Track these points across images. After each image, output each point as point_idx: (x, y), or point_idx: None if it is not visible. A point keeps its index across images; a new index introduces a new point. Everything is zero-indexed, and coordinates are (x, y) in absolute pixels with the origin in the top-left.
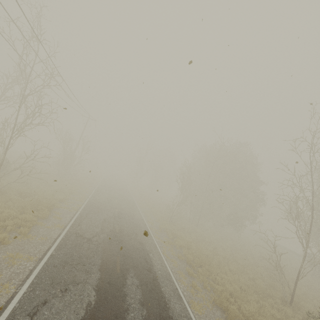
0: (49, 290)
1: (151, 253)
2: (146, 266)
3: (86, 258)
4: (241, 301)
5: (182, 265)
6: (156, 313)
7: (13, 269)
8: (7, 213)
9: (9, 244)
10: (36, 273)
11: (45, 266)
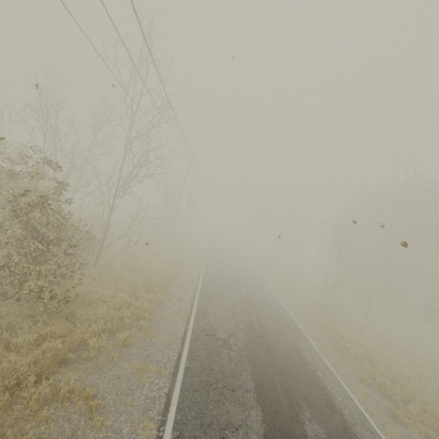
0: None
1: (318, 370)
2: (322, 397)
3: (232, 376)
4: None
5: (374, 396)
6: None
7: (146, 391)
8: (120, 297)
9: (132, 346)
10: (176, 402)
11: (184, 389)
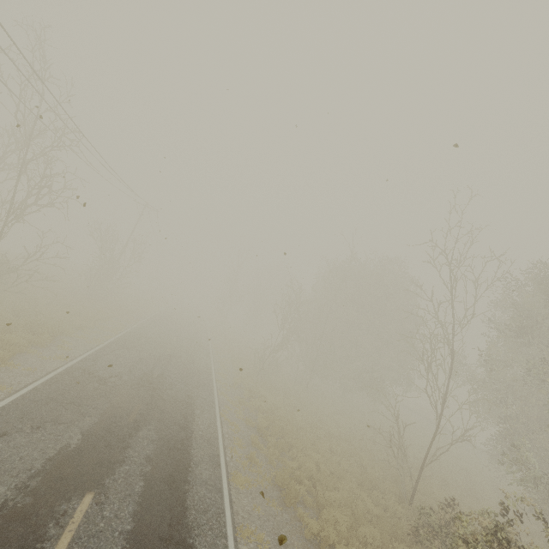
0: (14, 424)
1: (199, 410)
2: (182, 422)
3: (87, 399)
4: (323, 487)
5: (248, 433)
6: (165, 473)
7: None
8: None
9: None
10: (3, 404)
11: (20, 399)
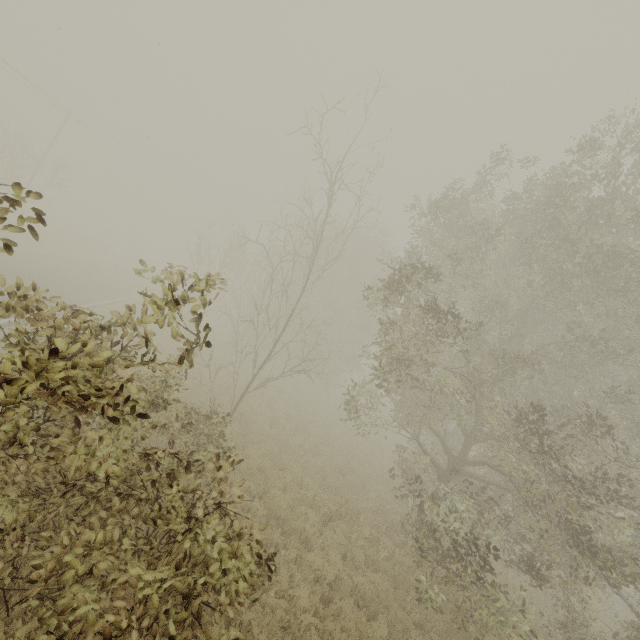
0: None
1: None
2: None
3: None
4: None
5: None
6: None
7: None
8: None
9: None
10: None
11: None
